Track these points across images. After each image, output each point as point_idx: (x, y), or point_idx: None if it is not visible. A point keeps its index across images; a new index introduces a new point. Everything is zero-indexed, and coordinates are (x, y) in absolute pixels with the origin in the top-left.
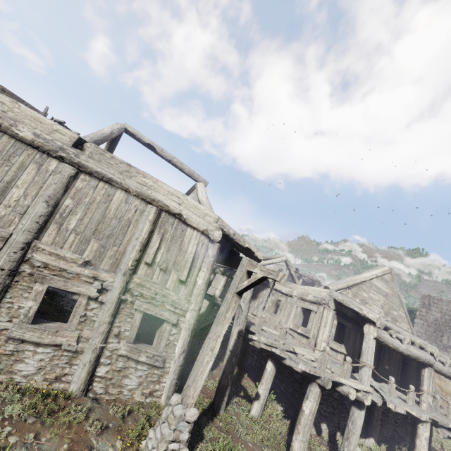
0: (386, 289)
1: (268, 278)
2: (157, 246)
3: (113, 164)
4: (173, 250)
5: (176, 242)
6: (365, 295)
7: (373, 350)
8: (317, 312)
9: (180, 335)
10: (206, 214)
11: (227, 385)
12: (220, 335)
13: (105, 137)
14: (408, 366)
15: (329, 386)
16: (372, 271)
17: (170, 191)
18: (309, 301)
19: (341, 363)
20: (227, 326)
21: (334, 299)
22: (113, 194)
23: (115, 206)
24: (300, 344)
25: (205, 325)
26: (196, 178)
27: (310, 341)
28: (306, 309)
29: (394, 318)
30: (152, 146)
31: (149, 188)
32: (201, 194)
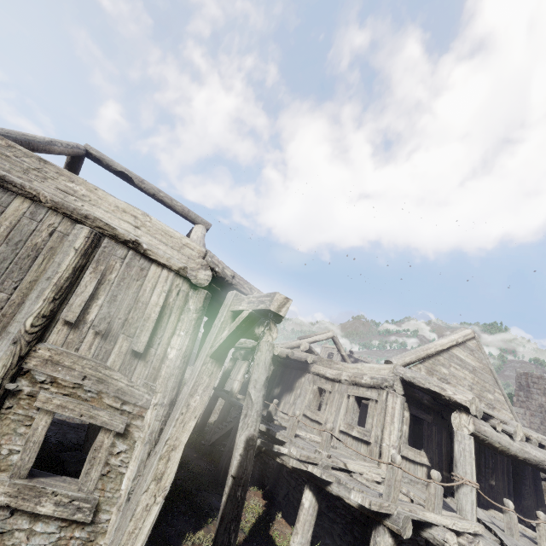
0: (472, 361)
1: (306, 358)
2: (90, 293)
3: (11, 156)
4: (122, 301)
5: (129, 287)
6: (444, 371)
7: (472, 455)
8: (378, 401)
9: (132, 453)
10: (185, 245)
11: (227, 544)
12: (178, 446)
13: (30, 140)
14: (521, 477)
15: (408, 532)
16: (449, 336)
17: (119, 206)
18: (365, 386)
19: (424, 483)
20: (192, 425)
21: (401, 378)
22: (5, 204)
23: (8, 222)
24: (357, 456)
25: (217, 437)
26: (194, 219)
27: (372, 449)
28: (363, 399)
29: (490, 404)
30: (127, 176)
31: (79, 199)
32: (194, 233)
